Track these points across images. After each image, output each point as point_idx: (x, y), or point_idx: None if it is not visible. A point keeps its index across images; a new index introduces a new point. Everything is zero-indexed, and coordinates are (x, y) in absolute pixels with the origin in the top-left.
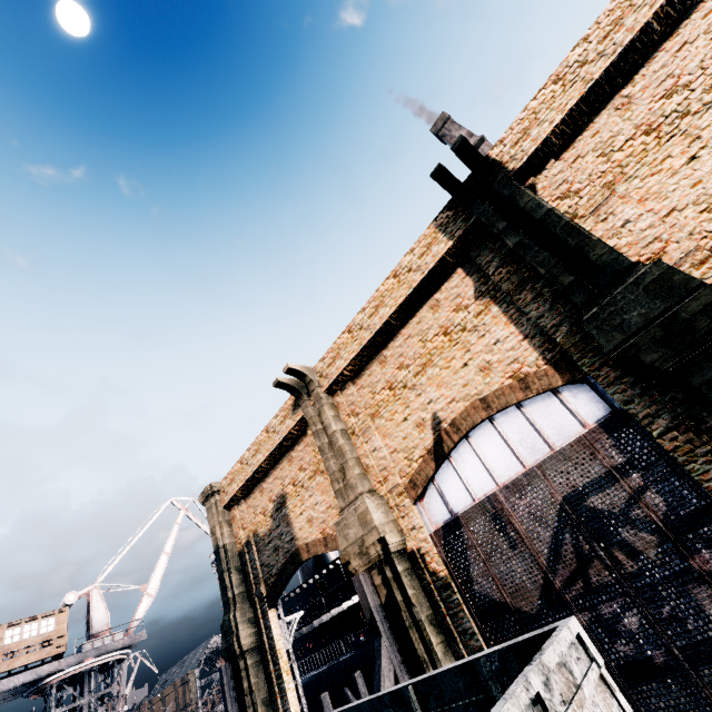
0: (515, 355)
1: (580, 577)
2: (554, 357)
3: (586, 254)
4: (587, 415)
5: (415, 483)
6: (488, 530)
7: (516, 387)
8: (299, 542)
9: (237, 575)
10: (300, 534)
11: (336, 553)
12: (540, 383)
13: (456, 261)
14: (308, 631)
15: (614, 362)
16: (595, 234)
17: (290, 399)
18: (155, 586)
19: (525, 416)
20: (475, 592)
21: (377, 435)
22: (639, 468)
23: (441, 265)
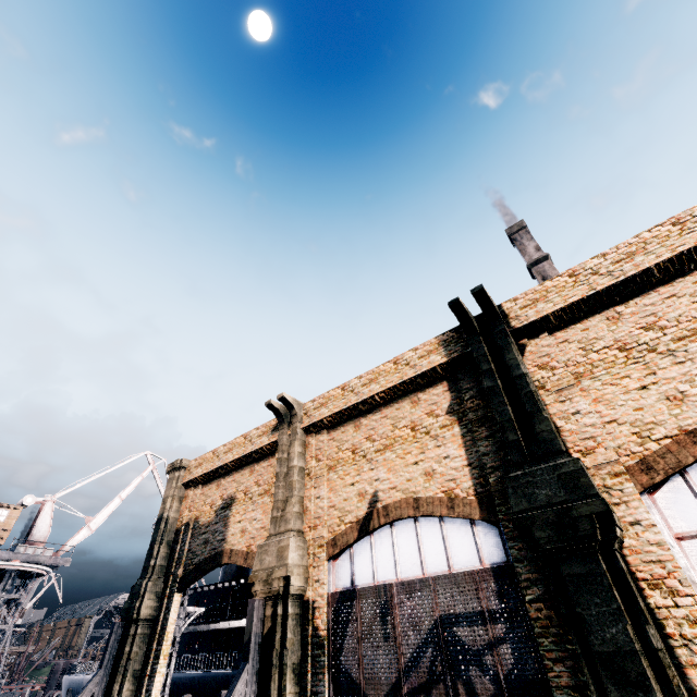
0: (455, 475)
1: (424, 692)
2: (483, 493)
3: (534, 424)
4: (487, 555)
5: (336, 542)
6: (374, 613)
7: (444, 503)
8: (227, 545)
9: (166, 549)
10: (231, 539)
11: None
12: (463, 508)
13: (445, 375)
14: (204, 630)
15: (513, 523)
16: (551, 409)
17: (275, 421)
18: (98, 523)
19: (442, 530)
20: (340, 662)
21: (326, 486)
22: (505, 621)
23: (432, 372)
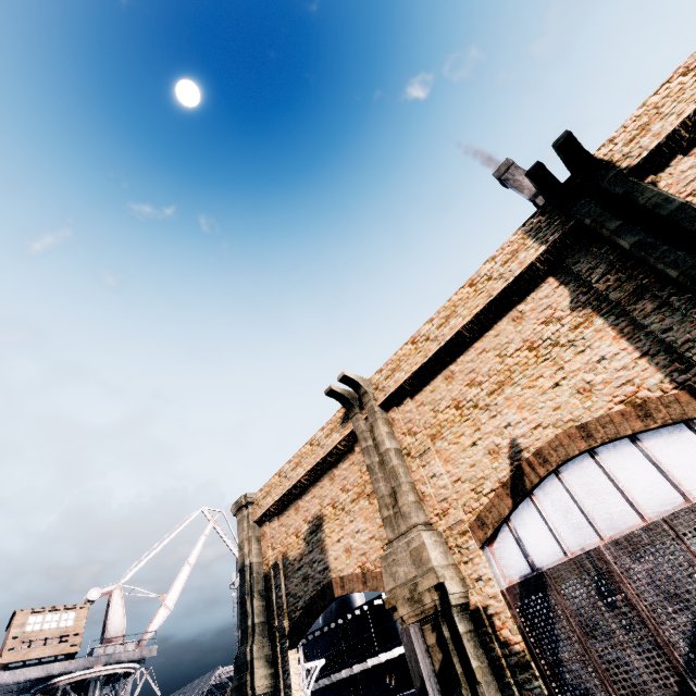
0: (628, 375)
1: None
2: (688, 380)
3: None
4: None
5: (484, 521)
6: (588, 597)
7: (631, 414)
8: (333, 574)
9: (259, 601)
10: (335, 565)
11: (362, 597)
12: (667, 411)
13: (547, 269)
14: (324, 685)
15: None
16: None
17: (340, 412)
18: (173, 598)
19: (644, 452)
20: (566, 682)
21: (437, 459)
22: None
23: (528, 272)
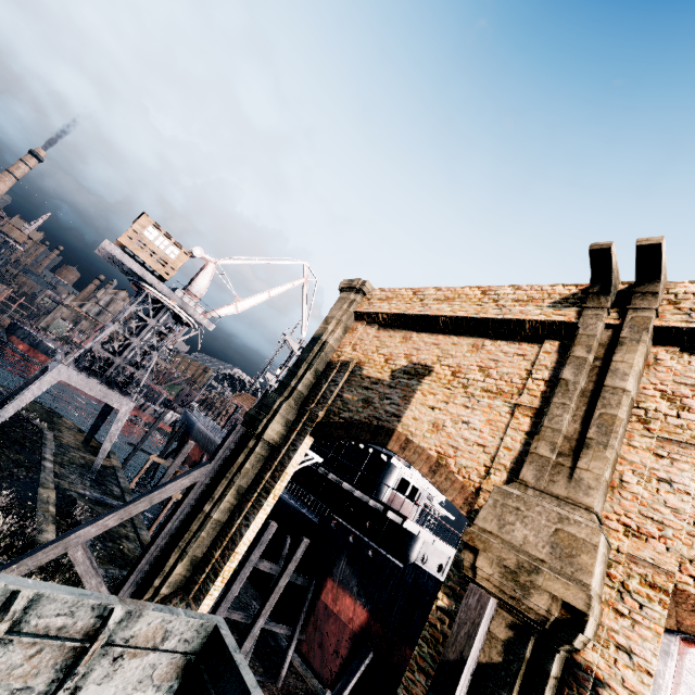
0: None
1: None
2: None
3: None
4: None
5: None
6: None
7: None
8: (400, 427)
9: (312, 376)
10: (410, 423)
11: None
12: None
13: None
14: None
15: None
16: None
17: (566, 288)
18: (244, 306)
19: None
20: None
21: None
22: None
23: None
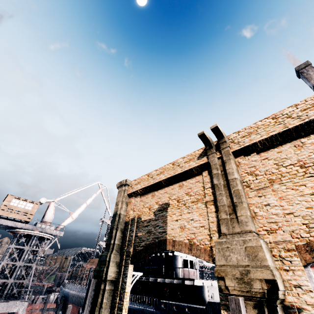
0: None
1: None
2: None
3: None
4: None
5: (313, 249)
6: None
7: None
8: (168, 236)
9: (120, 233)
10: (171, 232)
11: None
12: None
13: None
14: None
15: None
16: None
17: (199, 150)
18: (76, 215)
19: None
20: None
21: (273, 195)
22: None
23: None
